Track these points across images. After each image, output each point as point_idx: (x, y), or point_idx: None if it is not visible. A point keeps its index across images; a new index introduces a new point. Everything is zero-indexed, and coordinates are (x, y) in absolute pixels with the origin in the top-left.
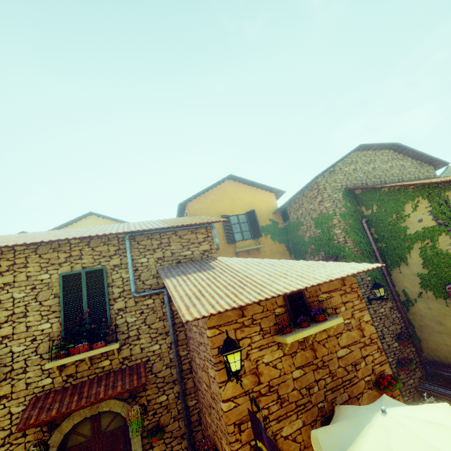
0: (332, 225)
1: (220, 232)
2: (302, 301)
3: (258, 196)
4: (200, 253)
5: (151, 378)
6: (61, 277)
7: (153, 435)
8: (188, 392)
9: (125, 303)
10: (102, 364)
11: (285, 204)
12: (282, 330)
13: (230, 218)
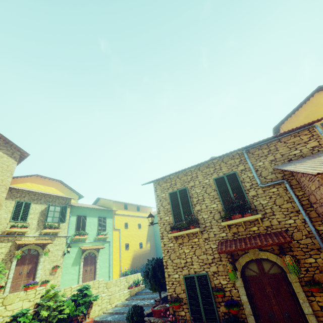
0: None
1: None
2: None
3: None
4: (309, 150)
5: (294, 243)
6: (214, 180)
7: (311, 285)
8: None
9: (255, 192)
10: (252, 229)
11: None
12: None
13: None
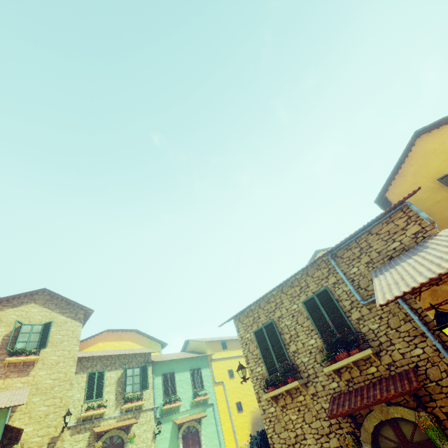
0: None
1: None
2: None
3: None
4: (410, 238)
5: (433, 387)
6: (303, 304)
7: None
8: None
9: (359, 312)
10: (370, 371)
11: None
12: None
13: None
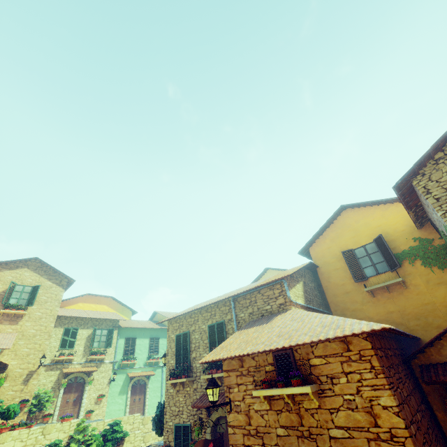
0: None
1: (346, 270)
2: (289, 363)
3: (389, 214)
4: (277, 306)
5: None
6: (208, 327)
7: None
8: None
9: None
10: None
11: (411, 218)
12: (270, 386)
13: (354, 252)
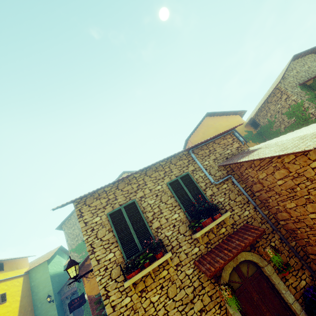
0: (304, 109)
1: None
2: None
3: (230, 120)
4: (235, 149)
5: None
6: (168, 184)
7: (284, 269)
8: (285, 237)
9: (211, 190)
10: (221, 231)
11: (254, 115)
12: None
13: None
